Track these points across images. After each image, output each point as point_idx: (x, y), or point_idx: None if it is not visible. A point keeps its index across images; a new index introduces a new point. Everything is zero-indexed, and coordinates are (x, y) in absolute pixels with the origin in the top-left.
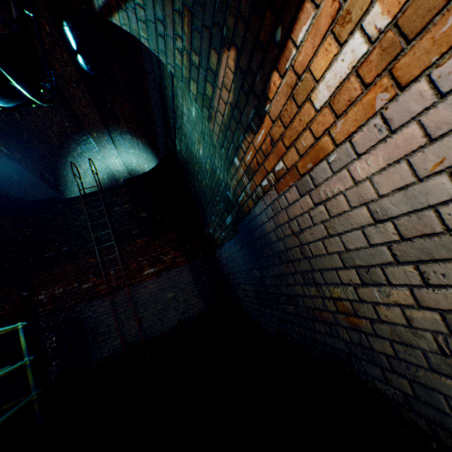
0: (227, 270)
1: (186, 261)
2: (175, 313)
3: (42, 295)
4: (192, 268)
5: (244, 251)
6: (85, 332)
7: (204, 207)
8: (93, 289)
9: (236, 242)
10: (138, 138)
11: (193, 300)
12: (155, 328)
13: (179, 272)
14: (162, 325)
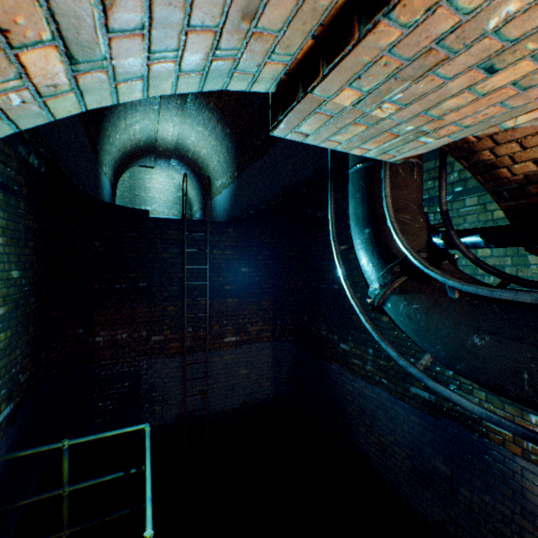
0: (350, 398)
1: (271, 338)
2: (242, 393)
3: (100, 337)
4: (275, 347)
5: (432, 436)
6: (140, 393)
7: (351, 323)
8: (163, 344)
9: (416, 414)
10: (221, 123)
11: (264, 382)
12: (218, 404)
13: (260, 348)
14: (226, 402)
